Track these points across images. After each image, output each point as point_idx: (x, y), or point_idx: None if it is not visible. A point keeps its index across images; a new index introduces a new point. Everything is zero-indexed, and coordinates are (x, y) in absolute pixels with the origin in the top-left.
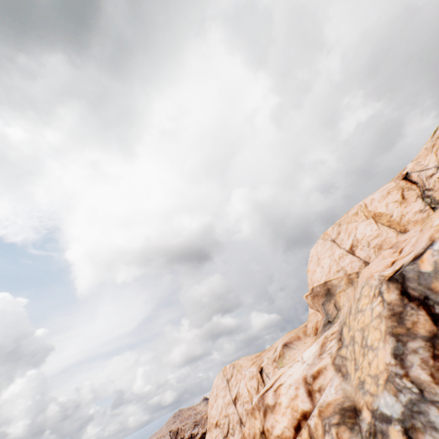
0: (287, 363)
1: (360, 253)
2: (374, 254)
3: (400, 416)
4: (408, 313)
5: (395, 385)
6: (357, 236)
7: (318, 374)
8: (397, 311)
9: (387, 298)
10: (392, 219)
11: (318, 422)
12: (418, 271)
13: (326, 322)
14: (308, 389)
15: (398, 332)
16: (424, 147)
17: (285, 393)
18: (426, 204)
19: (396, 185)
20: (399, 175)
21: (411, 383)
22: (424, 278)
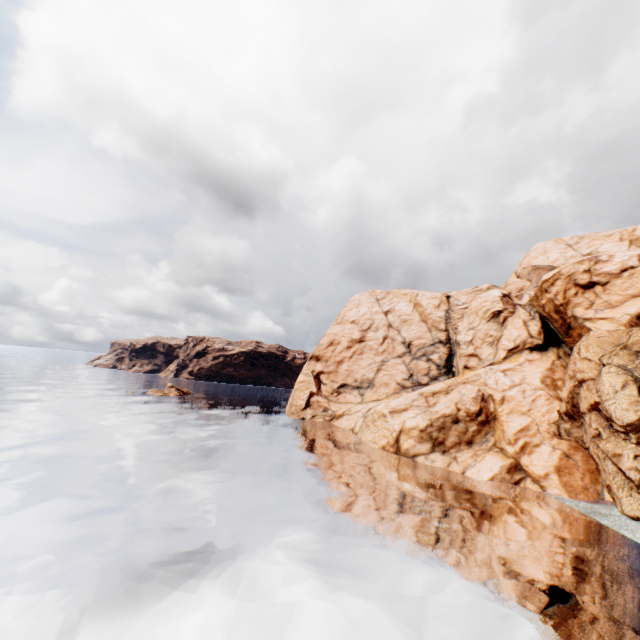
0: None
1: None
2: None
3: None
4: None
5: None
6: (598, 250)
7: None
8: None
9: None
10: None
11: None
12: None
13: None
14: (639, 259)
15: None
16: None
17: (618, 258)
18: None
19: None
20: None
21: None
22: None
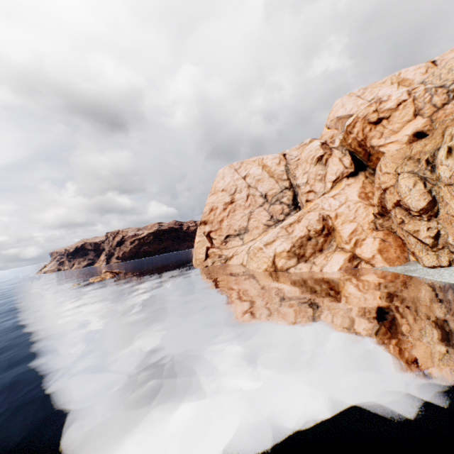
0: None
1: None
2: None
3: None
4: None
5: None
6: (378, 95)
7: (415, 89)
8: None
9: None
10: (412, 83)
11: (422, 92)
12: None
13: None
14: (408, 94)
15: None
16: (450, 50)
17: (394, 96)
18: None
19: (426, 65)
20: (428, 61)
21: None
22: None
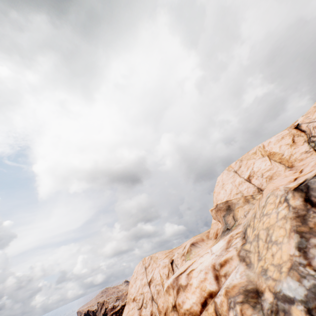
0: (193, 257)
1: (255, 181)
2: (265, 182)
3: (303, 298)
4: (311, 216)
5: (299, 272)
6: (253, 169)
7: (225, 263)
8: (301, 214)
9: (292, 203)
10: (282, 157)
11: (224, 300)
12: None
13: (225, 229)
14: (215, 274)
15: (302, 230)
16: (313, 105)
17: (196, 276)
18: (311, 147)
19: (289, 132)
20: (292, 125)
21: (314, 271)
22: None
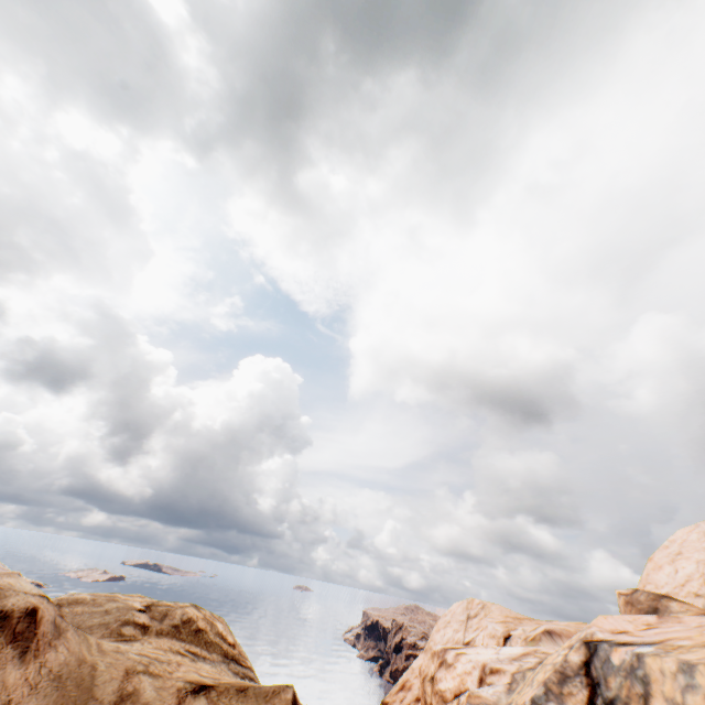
0: None
1: None
2: None
3: None
4: (573, 682)
5: None
6: None
7: (496, 672)
8: (566, 673)
9: (569, 655)
10: None
11: (464, 701)
12: (607, 655)
13: None
14: (481, 676)
15: (551, 688)
16: None
17: (463, 662)
18: None
19: None
20: None
21: None
22: (607, 666)
